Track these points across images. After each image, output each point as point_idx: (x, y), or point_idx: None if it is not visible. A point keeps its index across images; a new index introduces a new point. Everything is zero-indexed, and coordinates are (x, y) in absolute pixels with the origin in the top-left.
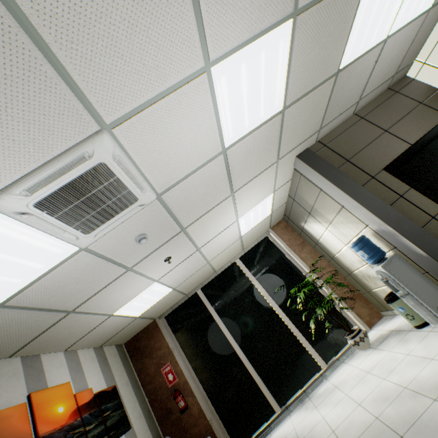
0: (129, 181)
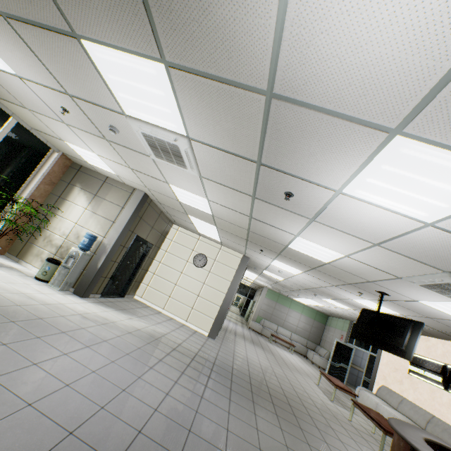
0: (171, 165)
